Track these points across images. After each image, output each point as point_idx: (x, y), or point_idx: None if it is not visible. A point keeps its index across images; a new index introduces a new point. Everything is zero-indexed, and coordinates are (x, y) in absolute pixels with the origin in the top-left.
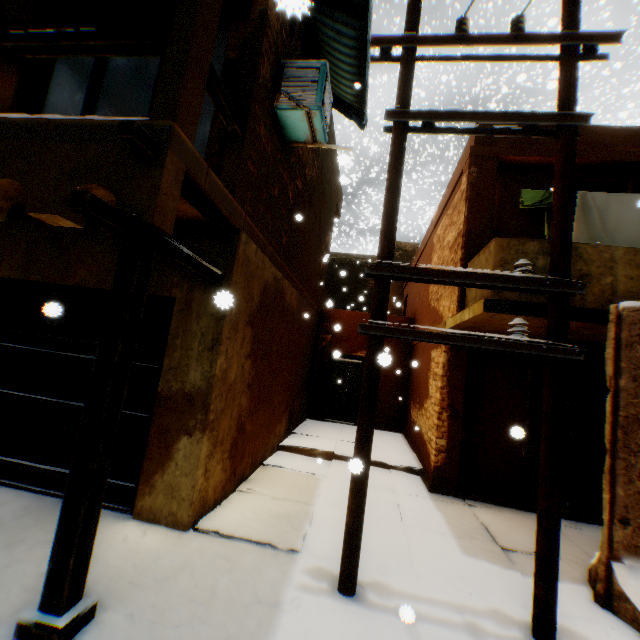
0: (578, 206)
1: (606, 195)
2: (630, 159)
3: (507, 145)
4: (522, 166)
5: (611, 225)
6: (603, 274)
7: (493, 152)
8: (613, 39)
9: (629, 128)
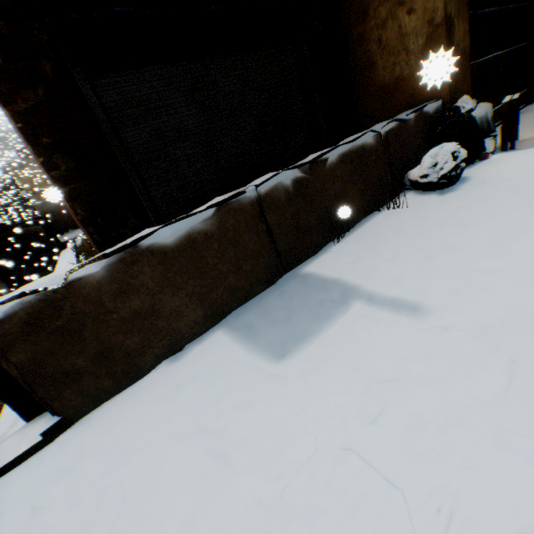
0: None
1: None
2: None
3: None
4: None
5: None
6: None
7: None
8: None
9: None
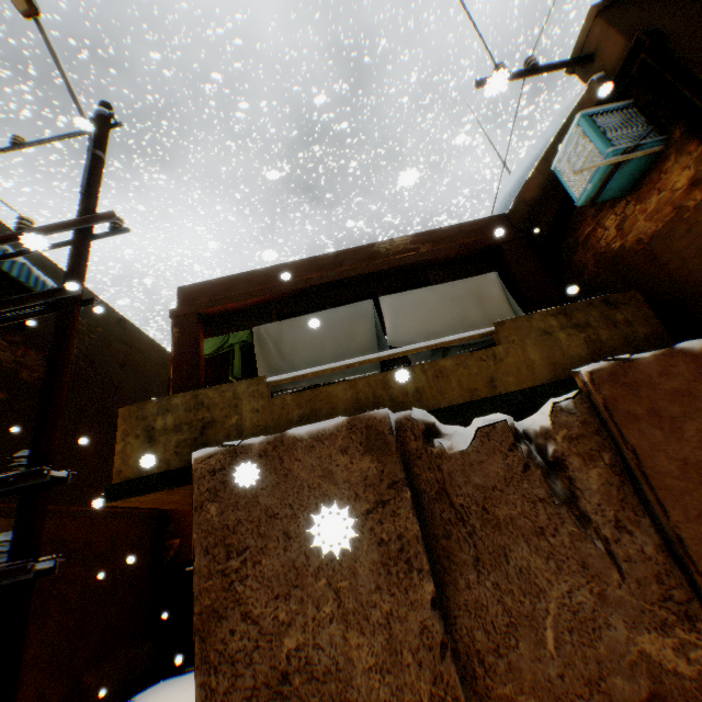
0: (255, 341)
1: (280, 323)
2: (313, 283)
3: (208, 299)
4: (231, 313)
5: (290, 350)
6: (230, 415)
7: (192, 309)
8: (111, 217)
9: (310, 258)
